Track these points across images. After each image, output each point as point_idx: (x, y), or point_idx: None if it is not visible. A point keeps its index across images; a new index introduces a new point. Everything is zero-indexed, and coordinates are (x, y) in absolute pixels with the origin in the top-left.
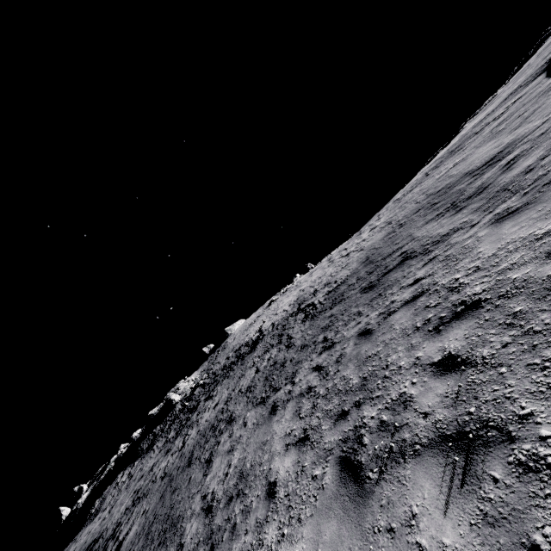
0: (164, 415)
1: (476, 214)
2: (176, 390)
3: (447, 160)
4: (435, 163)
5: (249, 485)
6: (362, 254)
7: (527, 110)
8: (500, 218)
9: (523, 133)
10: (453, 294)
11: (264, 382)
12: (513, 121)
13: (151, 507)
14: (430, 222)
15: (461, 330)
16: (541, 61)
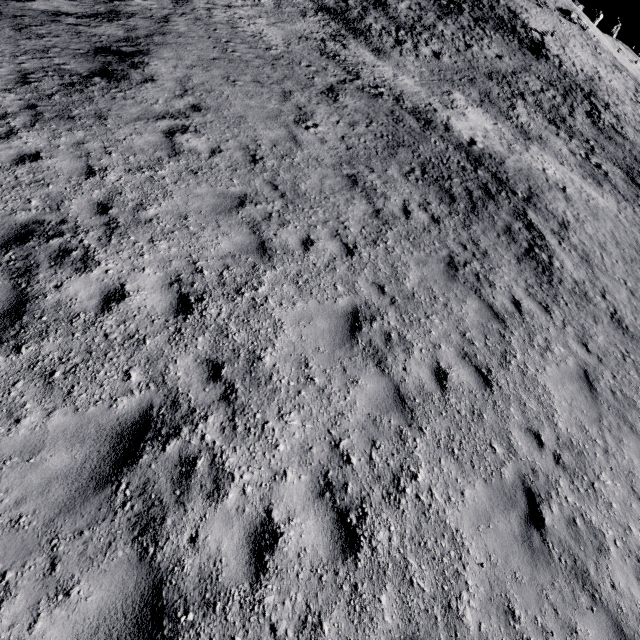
0: None
1: None
2: None
3: None
4: None
5: (549, 146)
6: None
7: None
8: None
9: None
10: None
11: (549, 110)
12: None
13: (459, 64)
14: None
15: (635, 202)
16: None
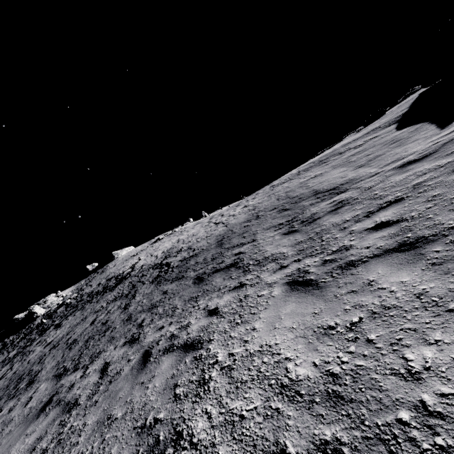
0: (22, 325)
1: (293, 251)
2: (43, 302)
3: (314, 167)
4: (308, 165)
5: None
6: (223, 231)
7: (373, 153)
8: (295, 281)
9: (361, 176)
10: (191, 398)
11: (83, 345)
12: (362, 158)
13: None
14: (271, 229)
15: None
16: (399, 112)
